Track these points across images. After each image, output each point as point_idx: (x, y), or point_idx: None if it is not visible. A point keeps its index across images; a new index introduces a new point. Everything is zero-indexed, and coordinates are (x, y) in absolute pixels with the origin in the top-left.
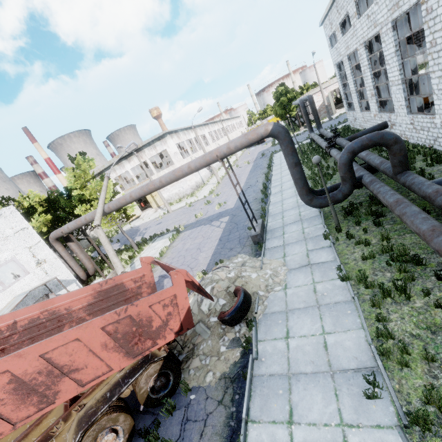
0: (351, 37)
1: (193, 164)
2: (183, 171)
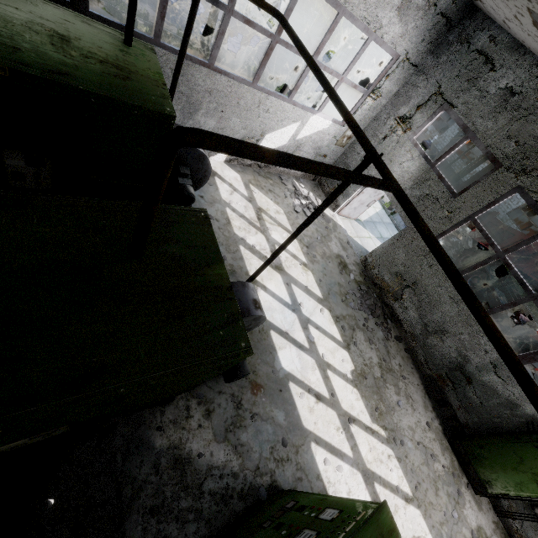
0: None
1: None
2: None
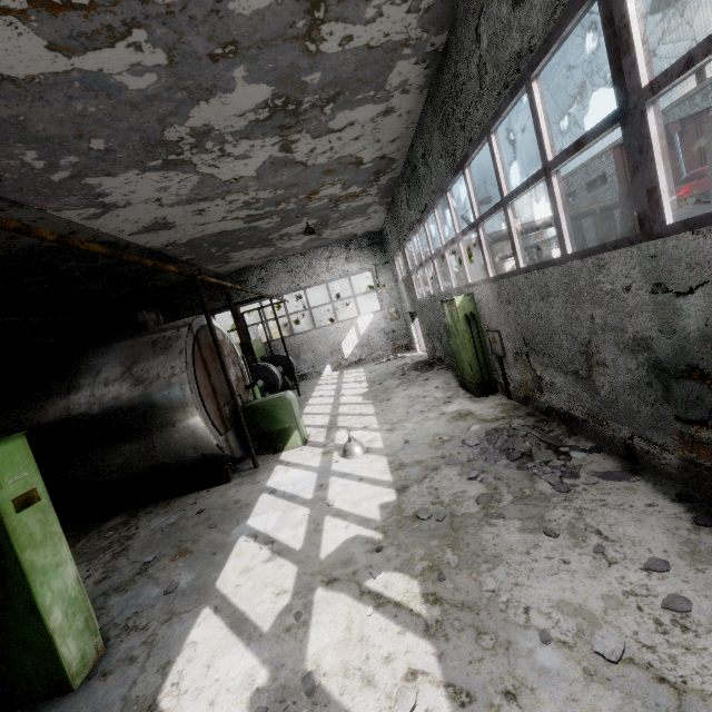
0: (604, 192)
1: (591, 206)
2: (581, 211)
